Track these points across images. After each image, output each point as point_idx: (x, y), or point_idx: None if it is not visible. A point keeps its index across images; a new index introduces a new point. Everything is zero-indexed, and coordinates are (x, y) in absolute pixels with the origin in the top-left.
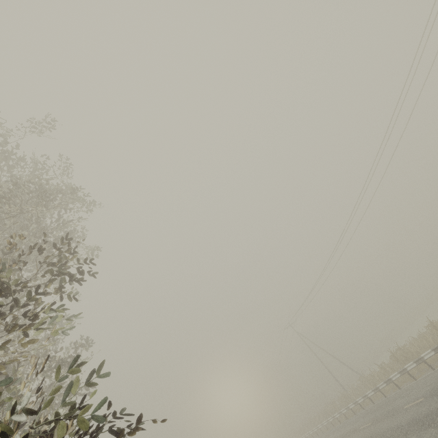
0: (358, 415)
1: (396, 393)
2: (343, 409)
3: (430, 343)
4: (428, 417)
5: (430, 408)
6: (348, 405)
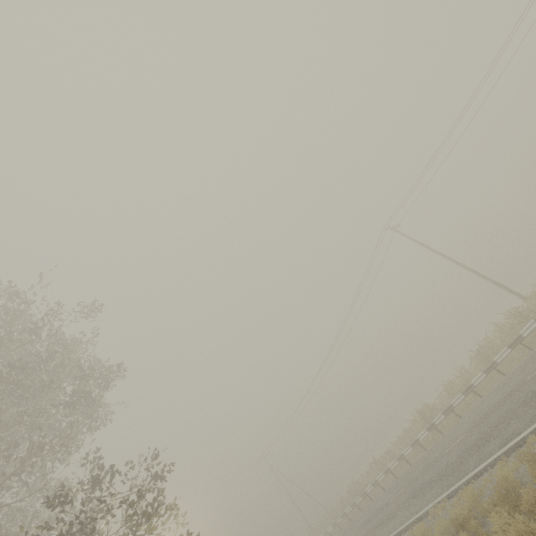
0: None
1: (348, 525)
2: None
3: (374, 477)
4: None
5: (360, 535)
6: None
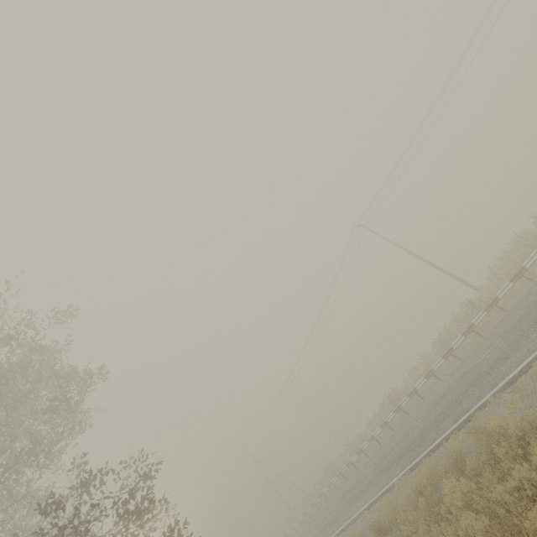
0: (299, 532)
1: (325, 504)
2: (288, 531)
3: (348, 458)
4: (334, 517)
5: (336, 511)
6: (292, 525)
